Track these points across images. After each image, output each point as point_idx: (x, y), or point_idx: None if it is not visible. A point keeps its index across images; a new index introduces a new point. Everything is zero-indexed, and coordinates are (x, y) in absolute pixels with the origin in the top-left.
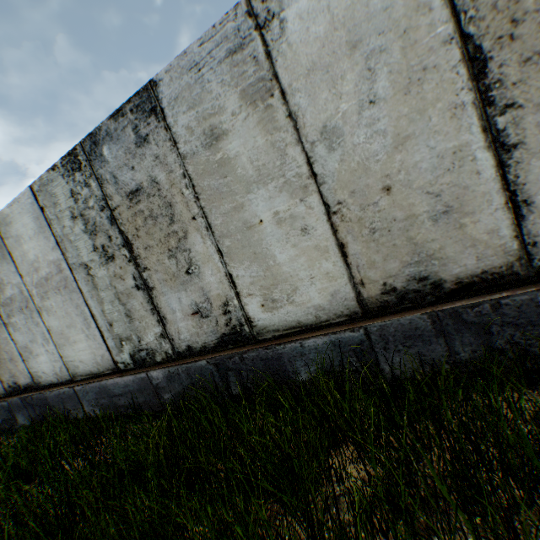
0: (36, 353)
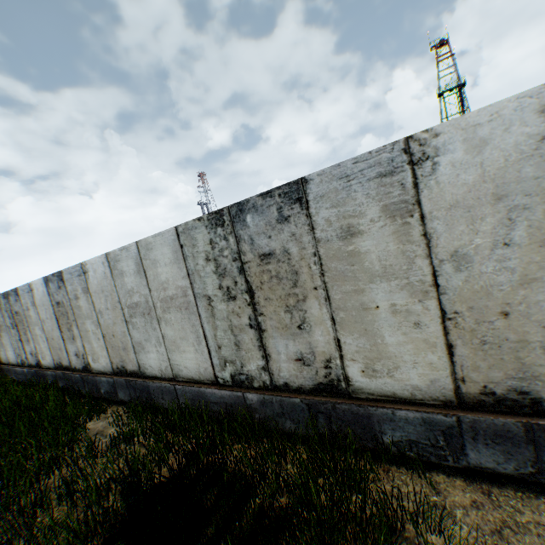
0: (1, 350)
